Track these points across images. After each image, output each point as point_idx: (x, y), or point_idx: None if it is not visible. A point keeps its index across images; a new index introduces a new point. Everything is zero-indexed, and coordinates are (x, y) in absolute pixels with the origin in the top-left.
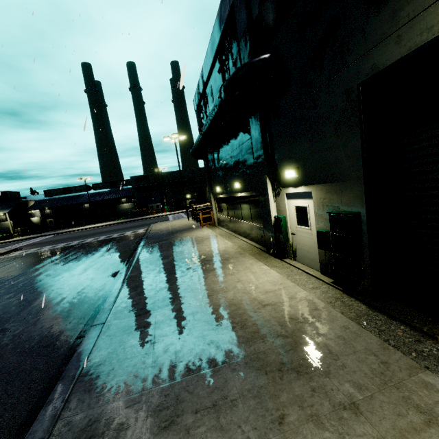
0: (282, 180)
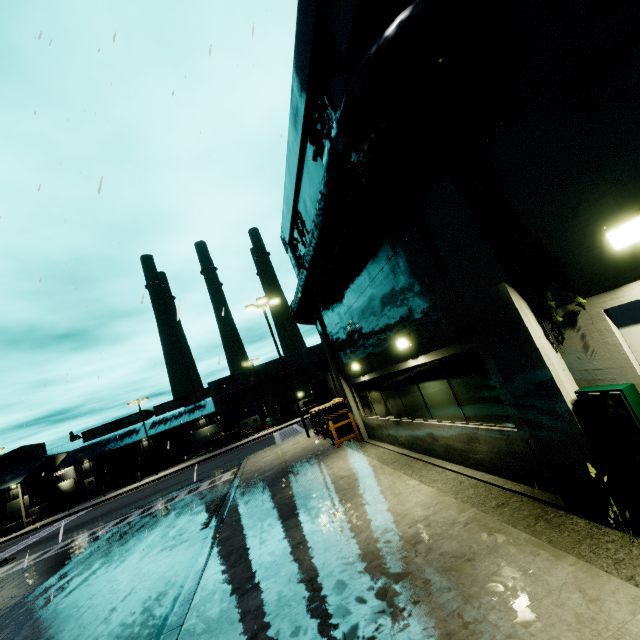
0: (575, 276)
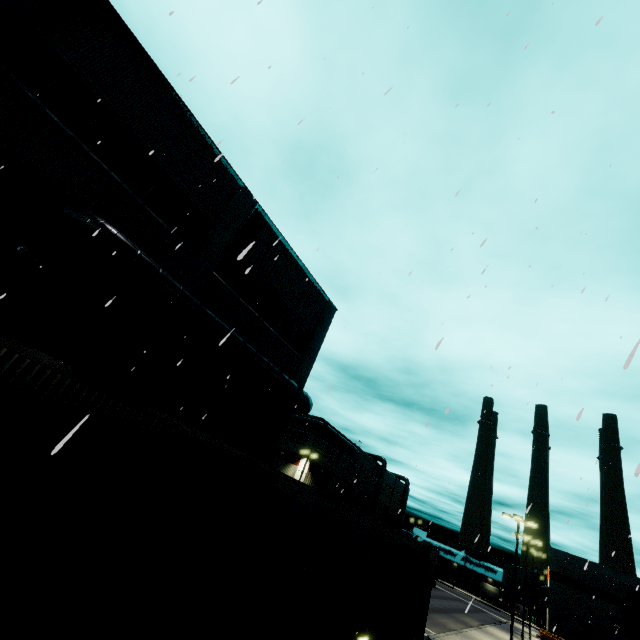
0: None
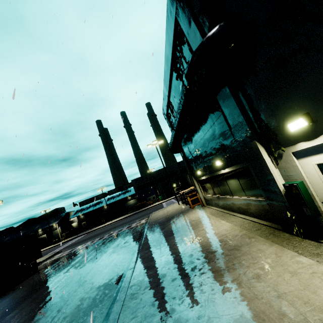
0: (281, 139)
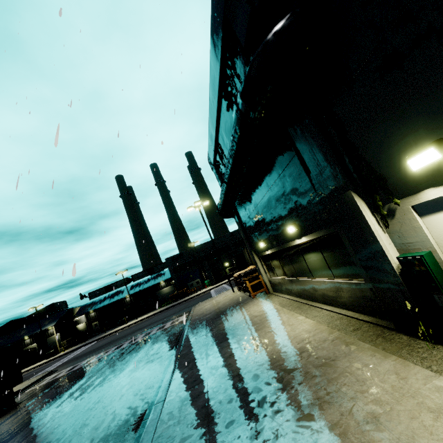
0: (393, 186)
